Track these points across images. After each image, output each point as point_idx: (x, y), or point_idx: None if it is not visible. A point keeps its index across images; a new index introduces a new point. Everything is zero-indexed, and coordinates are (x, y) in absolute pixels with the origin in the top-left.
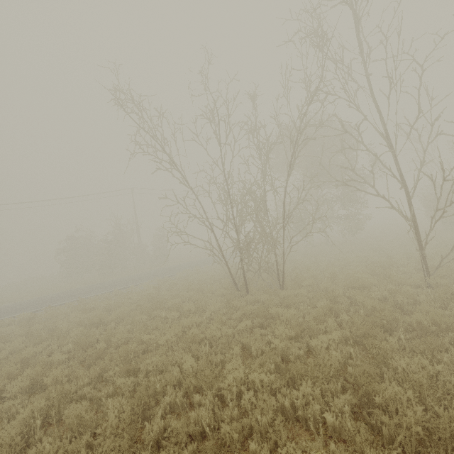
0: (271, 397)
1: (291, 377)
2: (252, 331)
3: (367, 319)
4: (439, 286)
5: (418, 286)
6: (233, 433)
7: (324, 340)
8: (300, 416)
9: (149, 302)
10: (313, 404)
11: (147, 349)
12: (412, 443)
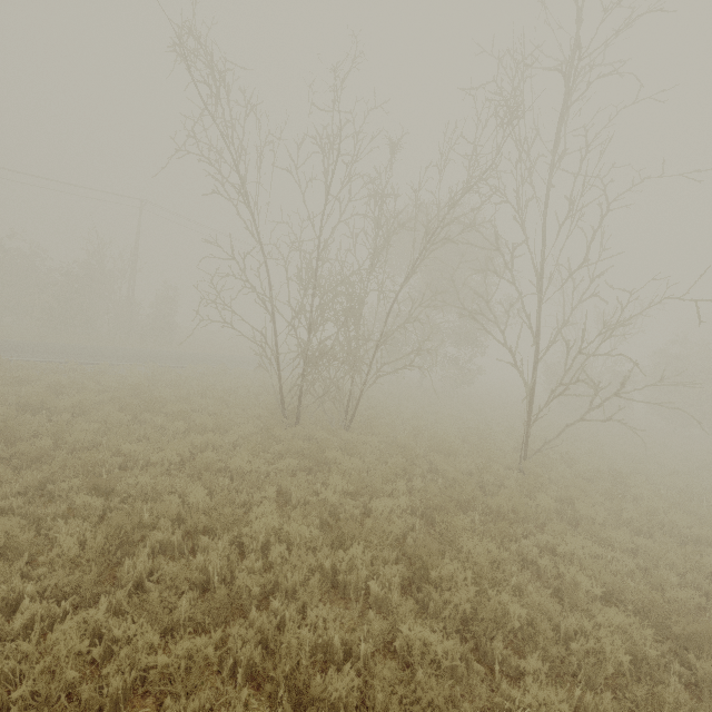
0: (311, 554)
1: (339, 537)
2: (294, 475)
3: (444, 491)
4: (531, 473)
5: (510, 469)
6: (254, 586)
7: (388, 504)
8: (339, 582)
9: (133, 397)
10: (360, 570)
11: (125, 465)
12: (455, 621)
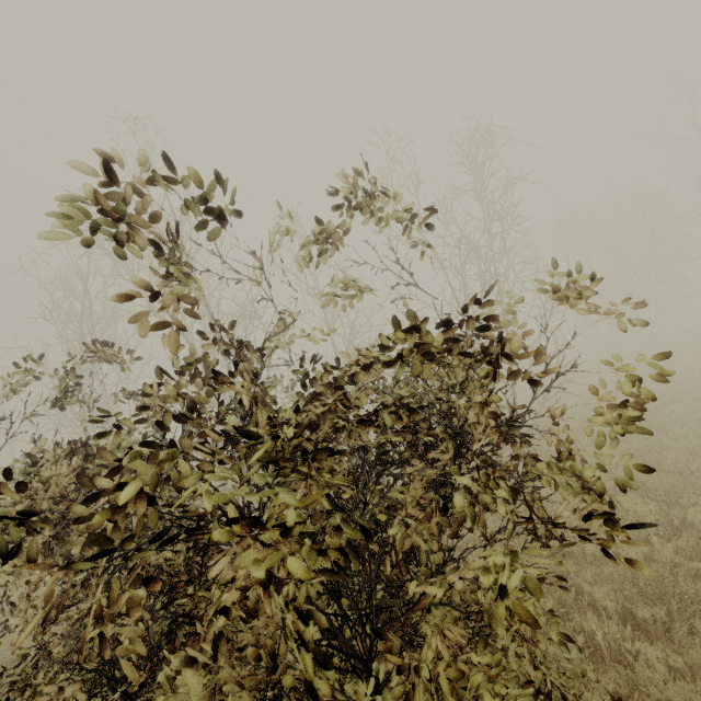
0: None
1: None
2: None
3: None
4: None
5: None
6: None
7: None
8: None
9: None
10: None
11: None
12: None
